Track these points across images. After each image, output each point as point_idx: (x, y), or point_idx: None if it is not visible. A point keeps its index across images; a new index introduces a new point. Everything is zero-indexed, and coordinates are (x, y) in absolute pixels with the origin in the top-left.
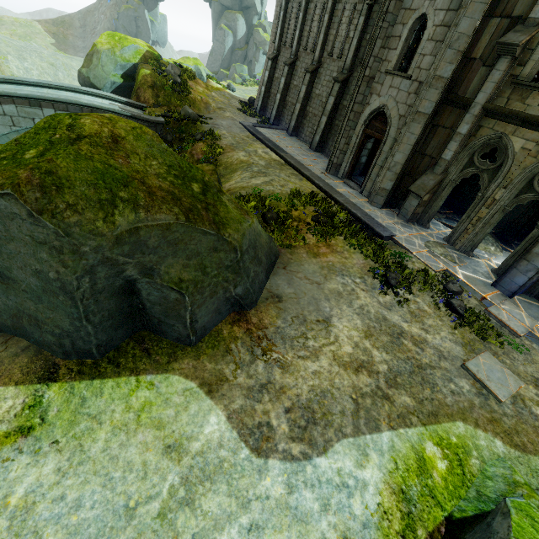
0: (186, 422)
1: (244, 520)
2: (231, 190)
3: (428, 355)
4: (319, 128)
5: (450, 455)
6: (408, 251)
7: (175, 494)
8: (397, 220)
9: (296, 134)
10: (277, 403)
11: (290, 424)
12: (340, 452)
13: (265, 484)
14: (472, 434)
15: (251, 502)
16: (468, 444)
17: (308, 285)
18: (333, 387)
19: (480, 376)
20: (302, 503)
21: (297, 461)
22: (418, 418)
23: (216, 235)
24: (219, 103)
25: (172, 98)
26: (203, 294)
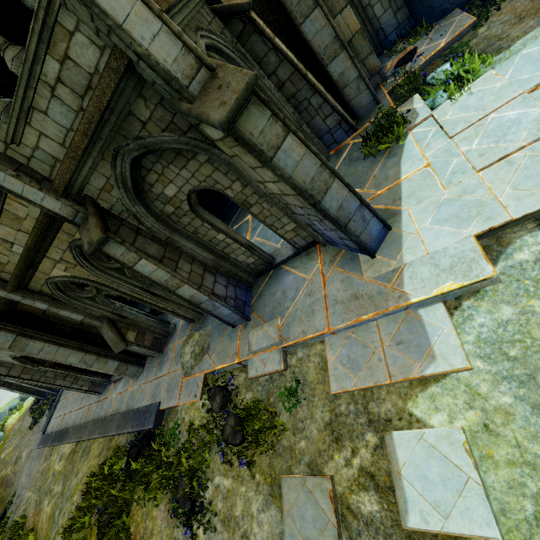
0: None
1: None
2: None
3: None
4: None
5: None
6: (176, 407)
7: None
8: (155, 365)
9: None
10: None
11: None
12: None
13: None
14: None
15: None
16: None
17: None
18: None
19: None
20: None
21: None
22: None
23: None
24: (11, 457)
25: None
26: None
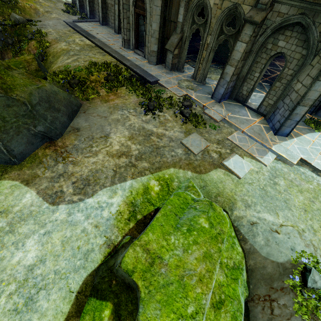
0: (11, 200)
1: (42, 231)
2: (52, 71)
3: (164, 141)
4: (116, 15)
5: (162, 183)
6: (165, 88)
7: (3, 230)
8: (164, 70)
9: (106, 23)
10: (68, 181)
11: (74, 188)
12: (101, 194)
13: (56, 215)
14: (177, 172)
15: (46, 224)
16: (173, 177)
17: (99, 119)
18: (103, 167)
19: (187, 145)
20: (75, 218)
21: (75, 203)
22: (149, 171)
23: (4, 96)
24: (46, 7)
25: (4, 9)
26: (8, 134)
